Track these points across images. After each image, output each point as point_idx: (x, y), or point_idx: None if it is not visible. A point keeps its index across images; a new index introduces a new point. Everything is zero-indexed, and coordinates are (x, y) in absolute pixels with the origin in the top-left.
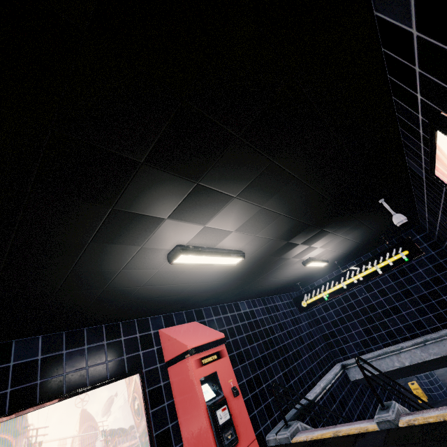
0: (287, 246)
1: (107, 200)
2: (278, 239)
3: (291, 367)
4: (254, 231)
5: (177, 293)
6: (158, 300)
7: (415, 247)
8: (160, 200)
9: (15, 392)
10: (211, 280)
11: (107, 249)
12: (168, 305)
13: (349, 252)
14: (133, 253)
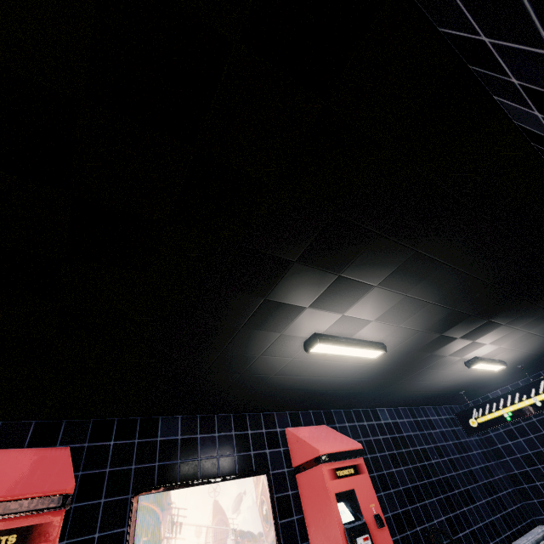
0: (440, 339)
1: (263, 292)
2: (427, 330)
3: (458, 512)
4: (397, 321)
5: (307, 387)
6: (286, 393)
7: None
8: (305, 291)
9: (161, 467)
10: (345, 375)
11: (253, 335)
12: (296, 401)
13: (541, 353)
14: (273, 339)
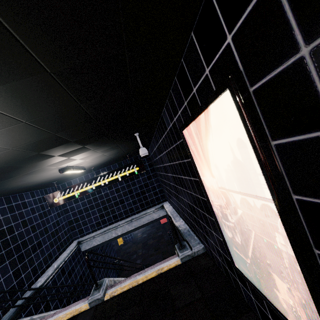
0: (38, 156)
1: None
2: (21, 149)
3: (27, 260)
4: None
5: None
6: None
7: (143, 166)
8: None
9: None
10: None
11: None
12: None
13: (104, 163)
14: None
